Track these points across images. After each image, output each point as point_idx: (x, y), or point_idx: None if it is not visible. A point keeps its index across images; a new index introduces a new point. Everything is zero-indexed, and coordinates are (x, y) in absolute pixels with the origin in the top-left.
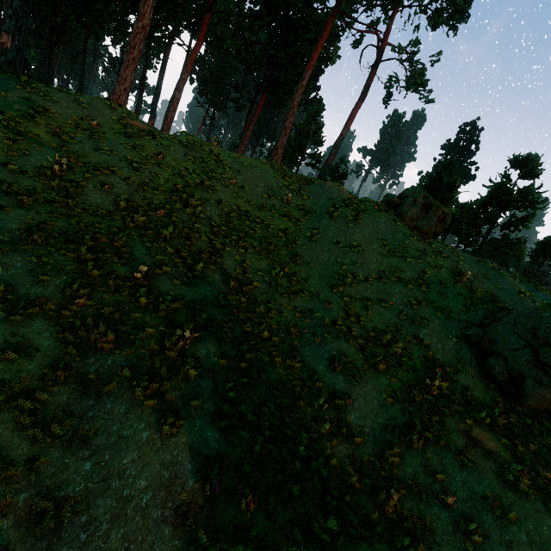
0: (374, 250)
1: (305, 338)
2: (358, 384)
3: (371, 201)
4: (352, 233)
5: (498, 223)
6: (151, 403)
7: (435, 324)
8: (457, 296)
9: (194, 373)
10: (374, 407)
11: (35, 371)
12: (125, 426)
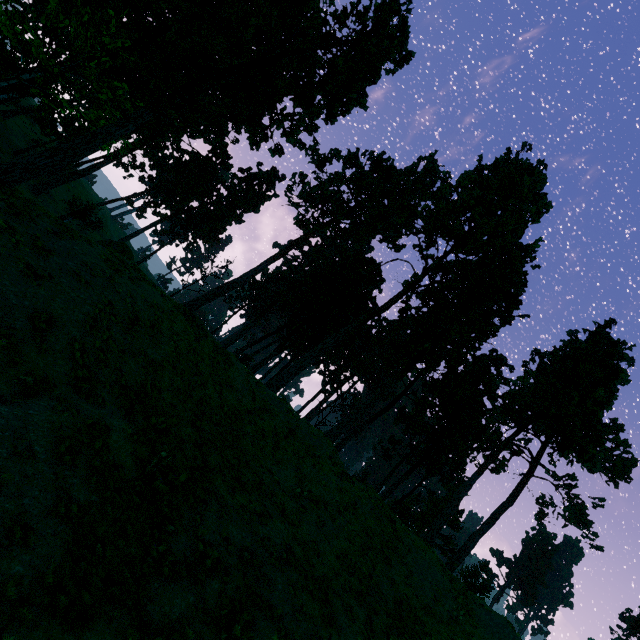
0: None
1: None
2: None
3: None
4: None
5: None
6: None
7: None
8: None
9: None
10: None
11: None
12: None
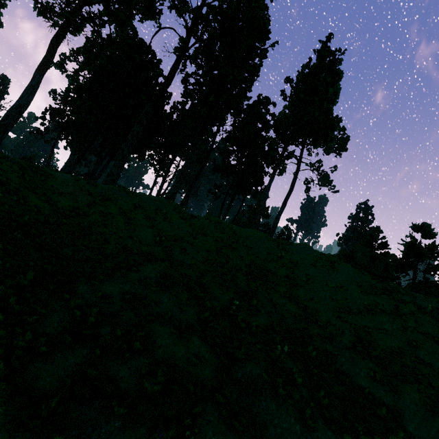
0: (354, 290)
1: (337, 359)
2: (399, 398)
3: (335, 255)
4: (334, 278)
5: (419, 269)
6: (290, 401)
7: (426, 346)
8: (430, 324)
9: (300, 380)
10: (421, 420)
11: (210, 375)
12: (281, 420)
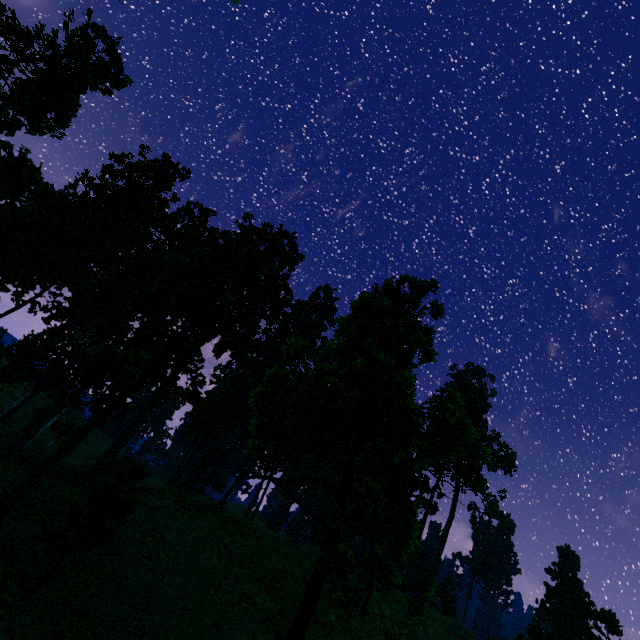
0: None
1: None
2: None
3: None
4: None
5: None
6: None
7: None
8: None
9: None
10: None
11: None
12: None
